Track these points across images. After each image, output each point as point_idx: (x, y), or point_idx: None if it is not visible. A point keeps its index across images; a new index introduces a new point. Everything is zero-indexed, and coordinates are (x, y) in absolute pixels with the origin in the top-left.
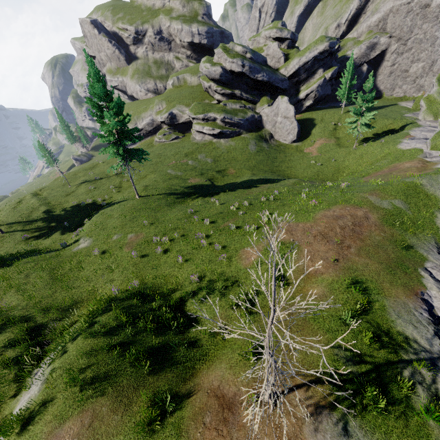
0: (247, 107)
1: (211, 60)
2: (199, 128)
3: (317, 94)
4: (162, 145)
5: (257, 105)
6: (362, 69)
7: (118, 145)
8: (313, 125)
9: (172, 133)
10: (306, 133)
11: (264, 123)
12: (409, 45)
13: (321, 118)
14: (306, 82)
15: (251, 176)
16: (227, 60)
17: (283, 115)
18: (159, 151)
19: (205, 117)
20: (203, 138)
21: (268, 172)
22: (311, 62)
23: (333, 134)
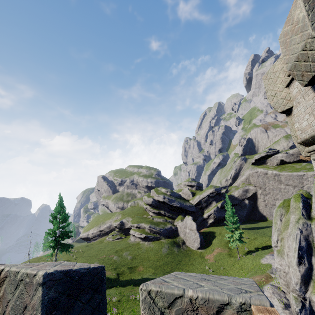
0: (168, 221)
1: (149, 195)
2: (133, 232)
3: (215, 215)
4: (108, 242)
5: (175, 220)
6: (245, 202)
7: (55, 240)
8: (214, 236)
9: (119, 234)
10: (209, 242)
11: (179, 232)
12: (267, 190)
13: (220, 232)
14: (207, 208)
15: (150, 274)
16: (156, 195)
17: (189, 227)
18: (102, 246)
19: (138, 226)
20: (135, 240)
21: (168, 272)
22: (206, 197)
23: (228, 245)
